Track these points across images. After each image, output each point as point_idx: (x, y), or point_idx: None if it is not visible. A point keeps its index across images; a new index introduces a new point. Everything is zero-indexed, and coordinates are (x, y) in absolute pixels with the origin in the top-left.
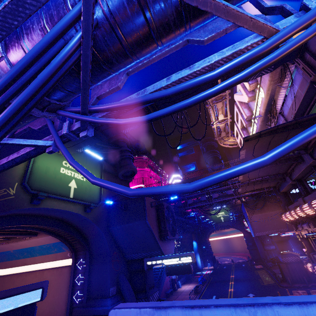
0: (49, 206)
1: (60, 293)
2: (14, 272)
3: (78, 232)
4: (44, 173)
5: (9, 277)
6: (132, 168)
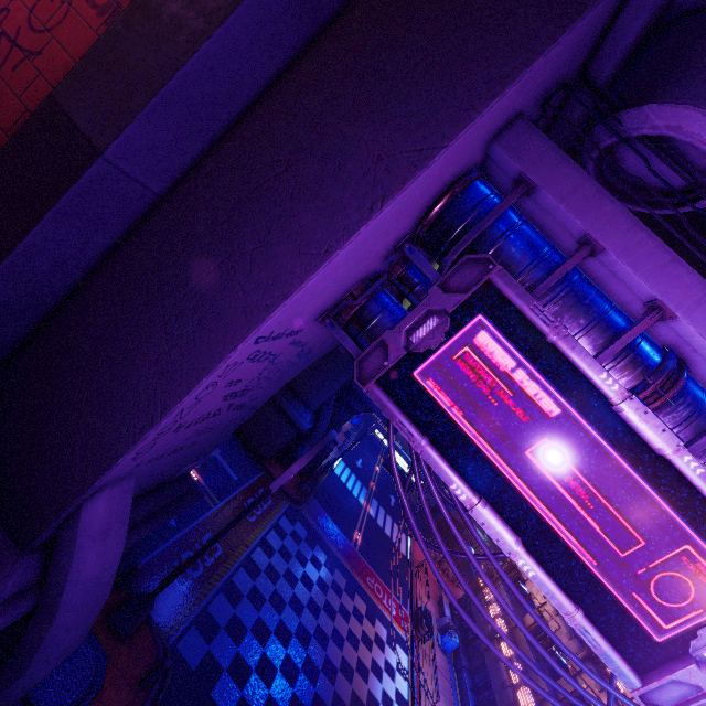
0: None
1: None
2: None
3: None
4: None
5: None
6: None
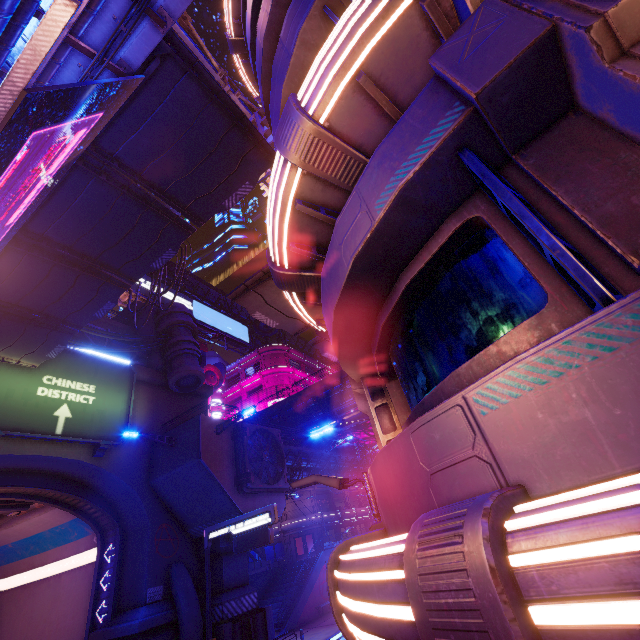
0: (16, 451)
1: (83, 610)
2: (19, 583)
3: (97, 495)
4: (3, 400)
5: (10, 592)
6: (190, 371)
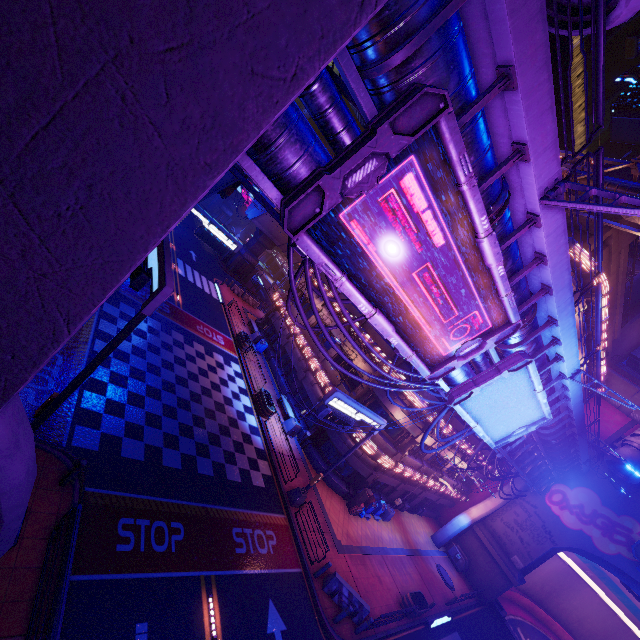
0: None
1: None
2: None
3: None
4: None
5: None
6: None
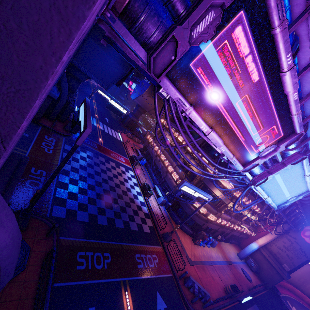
0: None
1: None
2: None
3: None
4: None
5: None
6: None
